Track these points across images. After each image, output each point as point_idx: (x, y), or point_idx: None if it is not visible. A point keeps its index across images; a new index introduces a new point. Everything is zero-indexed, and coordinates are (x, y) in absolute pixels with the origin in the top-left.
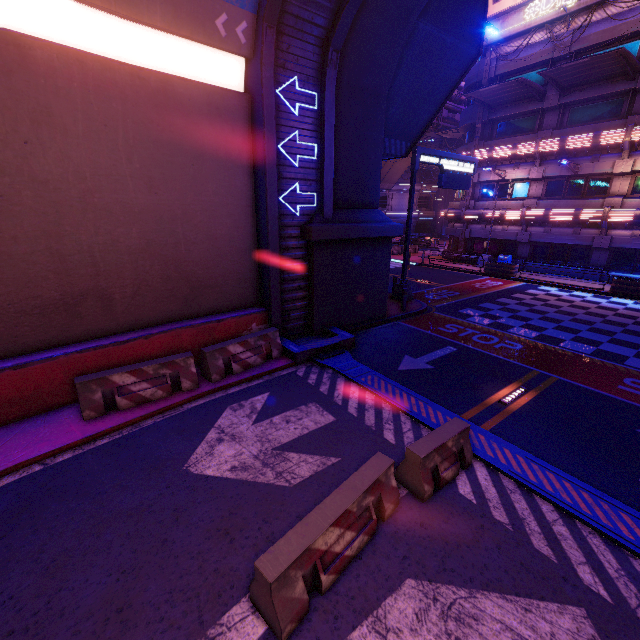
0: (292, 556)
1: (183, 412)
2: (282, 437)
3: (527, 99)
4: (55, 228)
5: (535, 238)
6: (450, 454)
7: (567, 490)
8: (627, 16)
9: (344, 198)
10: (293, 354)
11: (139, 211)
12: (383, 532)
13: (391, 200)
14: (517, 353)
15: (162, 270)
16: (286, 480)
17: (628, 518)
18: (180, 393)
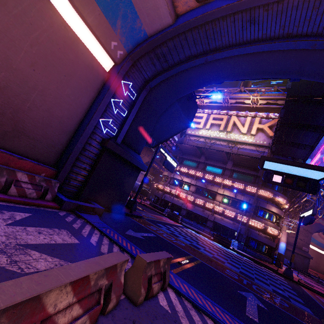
0: (17, 297)
1: None
2: (30, 239)
3: (195, 156)
4: None
5: (189, 208)
6: (159, 272)
7: (218, 312)
8: (225, 146)
9: (128, 140)
10: (62, 200)
11: (15, 68)
12: (102, 323)
13: None
14: (183, 246)
15: (2, 106)
16: (19, 267)
17: None
18: None
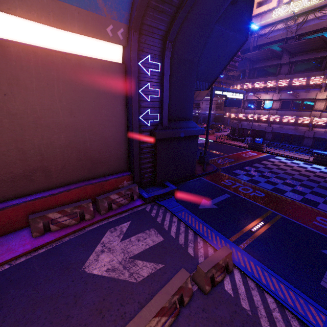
0: None
1: (85, 233)
2: (135, 250)
3: (272, 58)
4: (20, 137)
5: (275, 130)
6: (221, 267)
7: (282, 289)
8: (326, 17)
9: (174, 115)
10: (144, 198)
11: (65, 126)
12: (183, 314)
13: (202, 105)
14: (261, 199)
15: (77, 155)
16: (134, 278)
17: (313, 309)
18: (84, 221)
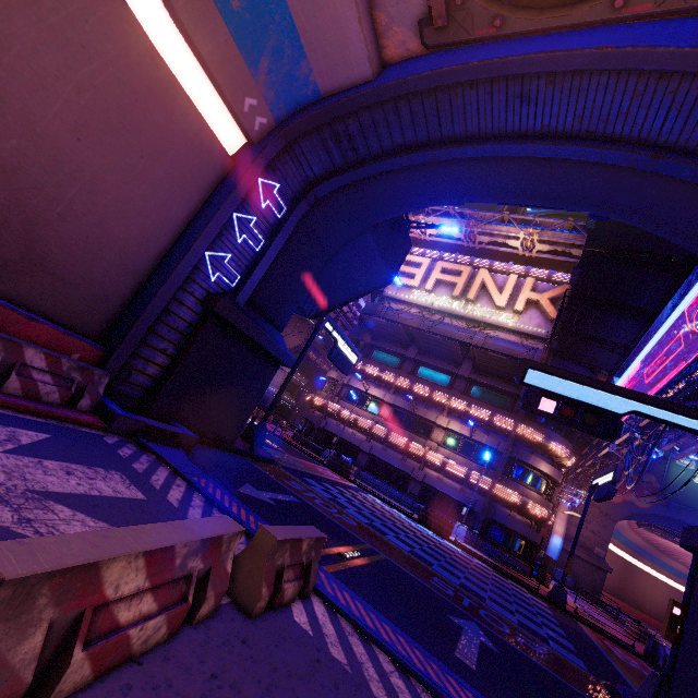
0: (66, 560)
1: None
2: (52, 484)
3: (398, 344)
4: None
5: (374, 451)
6: (299, 562)
7: (402, 643)
8: (461, 330)
9: (260, 301)
10: (113, 414)
11: (41, 133)
12: (187, 637)
13: None
14: (353, 526)
15: (5, 208)
16: (37, 531)
17: (453, 681)
18: None
